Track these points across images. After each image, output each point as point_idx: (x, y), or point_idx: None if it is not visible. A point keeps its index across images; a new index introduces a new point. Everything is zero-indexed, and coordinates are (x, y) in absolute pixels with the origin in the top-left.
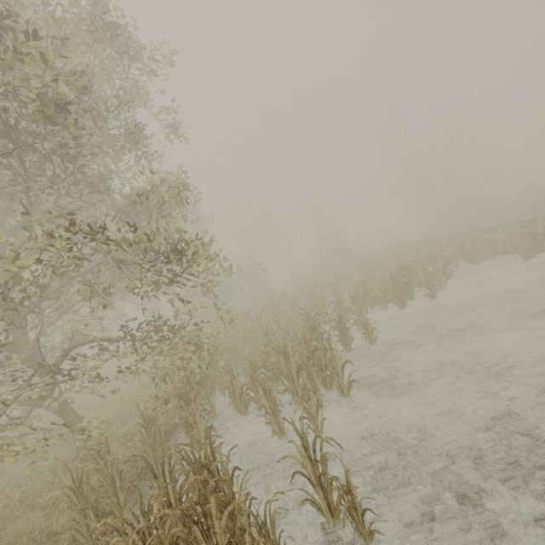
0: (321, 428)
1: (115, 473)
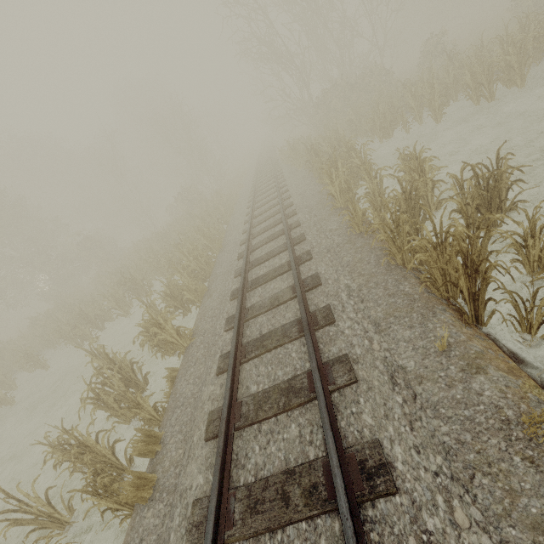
0: None
1: None
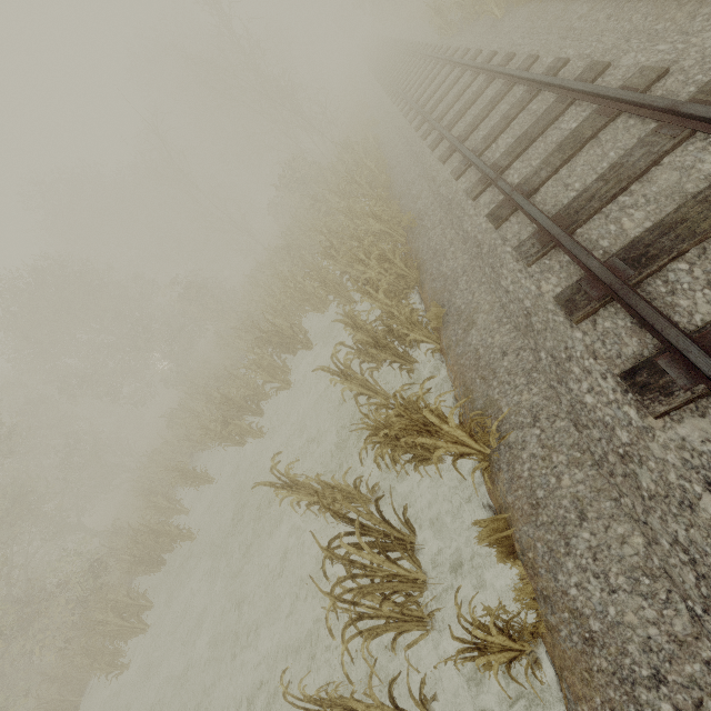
0: (124, 668)
1: (66, 676)
